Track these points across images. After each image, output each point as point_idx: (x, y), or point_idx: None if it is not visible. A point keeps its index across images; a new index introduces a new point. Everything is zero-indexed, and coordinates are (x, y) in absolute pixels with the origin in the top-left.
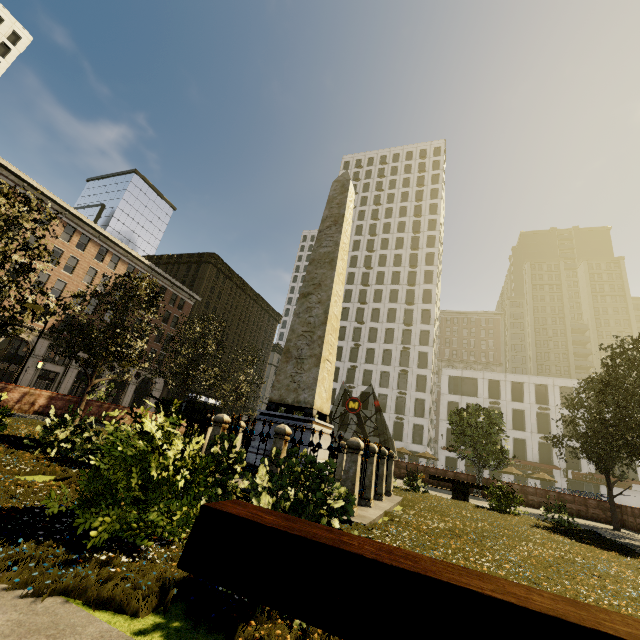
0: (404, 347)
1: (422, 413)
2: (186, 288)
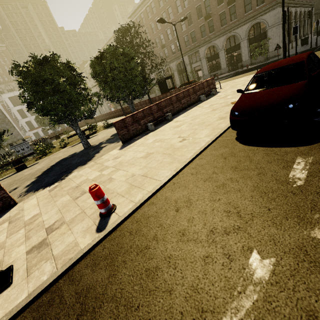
0: None
1: None
2: None
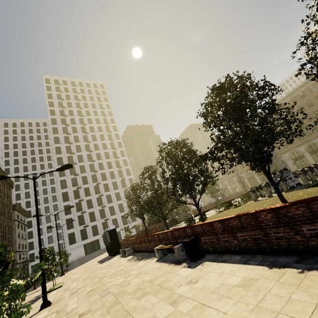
0: (123, 178)
1: None
2: None
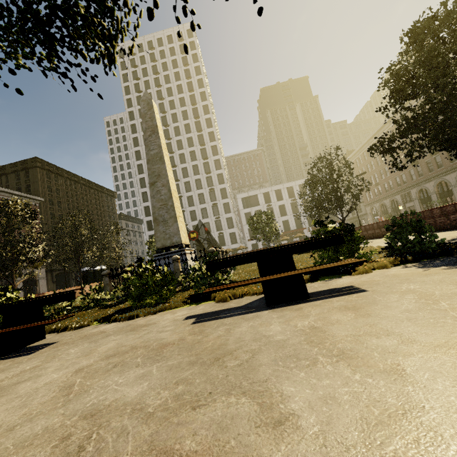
0: (210, 189)
1: (232, 225)
2: (26, 194)
